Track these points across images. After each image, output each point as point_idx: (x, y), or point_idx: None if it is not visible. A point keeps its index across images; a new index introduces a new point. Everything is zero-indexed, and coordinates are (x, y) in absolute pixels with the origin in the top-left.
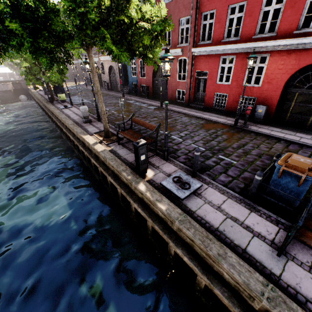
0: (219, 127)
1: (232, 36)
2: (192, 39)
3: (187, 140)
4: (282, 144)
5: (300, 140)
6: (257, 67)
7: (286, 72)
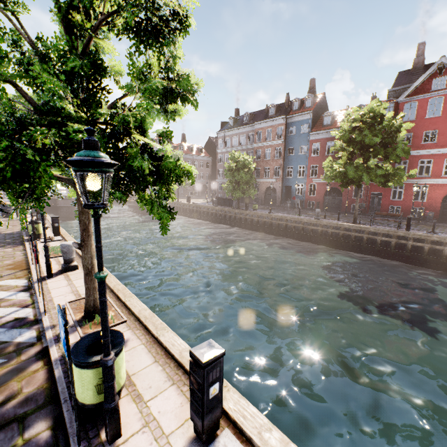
0: None
1: None
2: None
3: (401, 226)
4: None
5: None
6: (421, 191)
7: (441, 194)
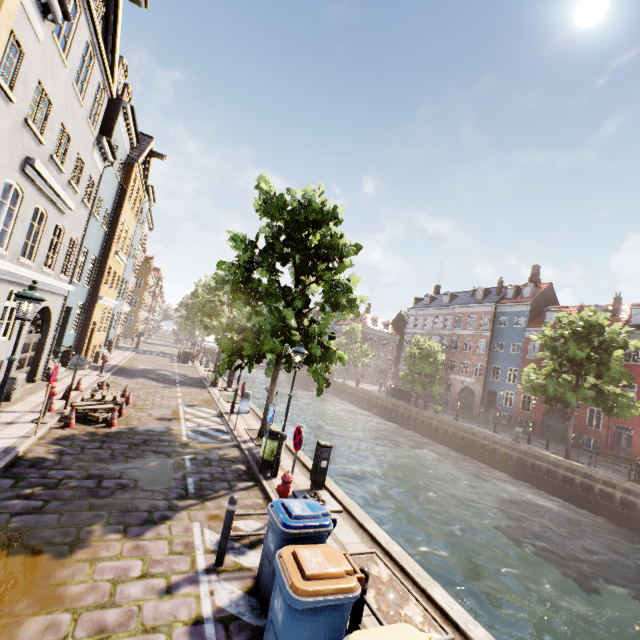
0: None
1: None
2: None
3: None
4: None
5: None
6: None
7: None
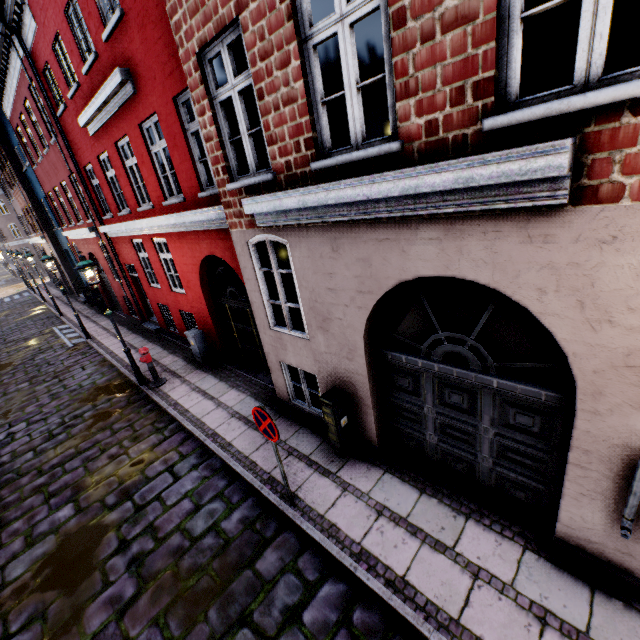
0: (112, 393)
1: (126, 206)
2: (94, 211)
3: None
4: (158, 436)
5: (203, 418)
6: (169, 259)
7: (193, 271)
